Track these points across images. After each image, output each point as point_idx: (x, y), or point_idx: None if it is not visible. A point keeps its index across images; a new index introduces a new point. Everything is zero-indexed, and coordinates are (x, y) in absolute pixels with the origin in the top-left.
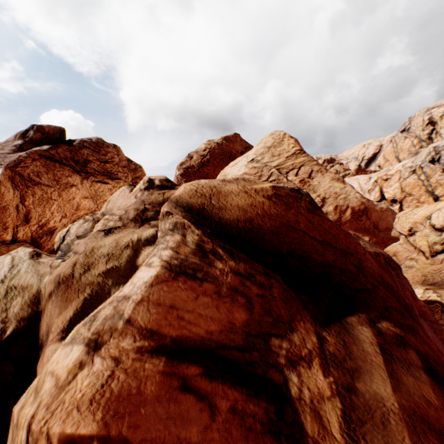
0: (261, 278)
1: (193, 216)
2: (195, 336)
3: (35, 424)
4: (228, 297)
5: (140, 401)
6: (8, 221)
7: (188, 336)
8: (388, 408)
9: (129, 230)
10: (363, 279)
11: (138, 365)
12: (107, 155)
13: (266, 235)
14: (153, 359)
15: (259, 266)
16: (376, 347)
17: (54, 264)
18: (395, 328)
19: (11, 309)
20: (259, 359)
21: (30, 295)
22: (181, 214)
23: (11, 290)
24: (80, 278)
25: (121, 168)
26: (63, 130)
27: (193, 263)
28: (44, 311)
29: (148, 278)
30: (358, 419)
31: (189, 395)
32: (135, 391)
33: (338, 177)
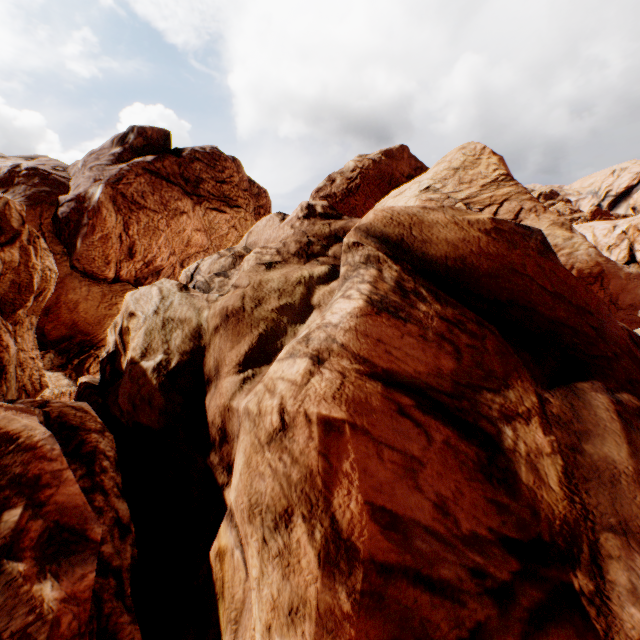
0: (472, 327)
1: (389, 249)
2: (404, 372)
3: (289, 407)
4: (434, 343)
5: (370, 409)
6: (111, 254)
7: (397, 371)
8: (619, 470)
9: (293, 266)
10: (602, 346)
11: (360, 383)
12: (224, 172)
13: (481, 278)
14: (371, 381)
15: (470, 313)
16: (612, 414)
17: (211, 298)
18: (639, 402)
19: (172, 341)
20: (469, 407)
21: (190, 329)
22: (374, 246)
23: (168, 322)
24: (251, 312)
25: (241, 191)
26: (168, 134)
27: (394, 301)
28: (208, 346)
29: (350, 309)
30: (581, 476)
31: (406, 420)
32: (364, 401)
33: (564, 221)
